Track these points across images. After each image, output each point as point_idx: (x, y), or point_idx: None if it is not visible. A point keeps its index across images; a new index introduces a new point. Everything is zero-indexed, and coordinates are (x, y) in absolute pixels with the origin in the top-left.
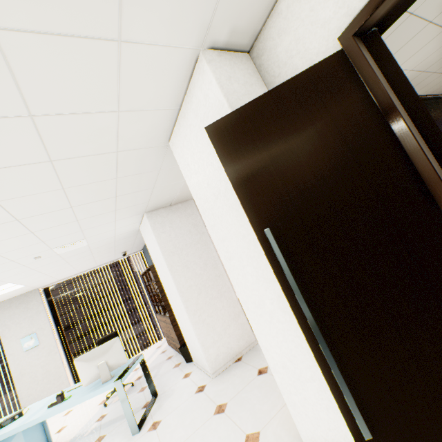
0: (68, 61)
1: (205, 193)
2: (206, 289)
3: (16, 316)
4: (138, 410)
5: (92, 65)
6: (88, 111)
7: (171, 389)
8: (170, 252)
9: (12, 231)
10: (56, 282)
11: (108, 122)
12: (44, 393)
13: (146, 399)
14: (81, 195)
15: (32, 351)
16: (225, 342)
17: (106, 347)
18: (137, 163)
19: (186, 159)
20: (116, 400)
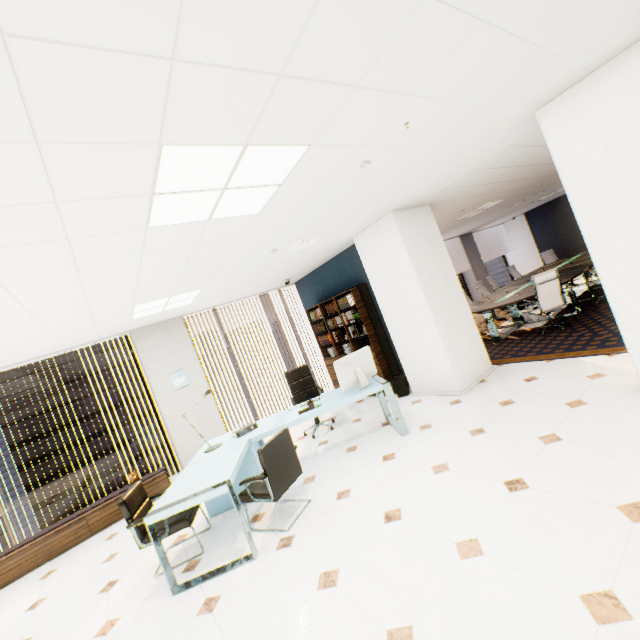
0: (630, 7)
1: (591, 161)
2: (450, 306)
3: (160, 347)
4: (378, 428)
5: (631, 13)
6: (569, 57)
7: (408, 411)
8: (417, 260)
9: (338, 195)
10: (196, 313)
11: (557, 73)
12: (201, 440)
13: (377, 422)
14: (422, 161)
15: (182, 391)
16: (469, 363)
17: (359, 354)
18: (494, 130)
19: (569, 127)
20: (323, 433)
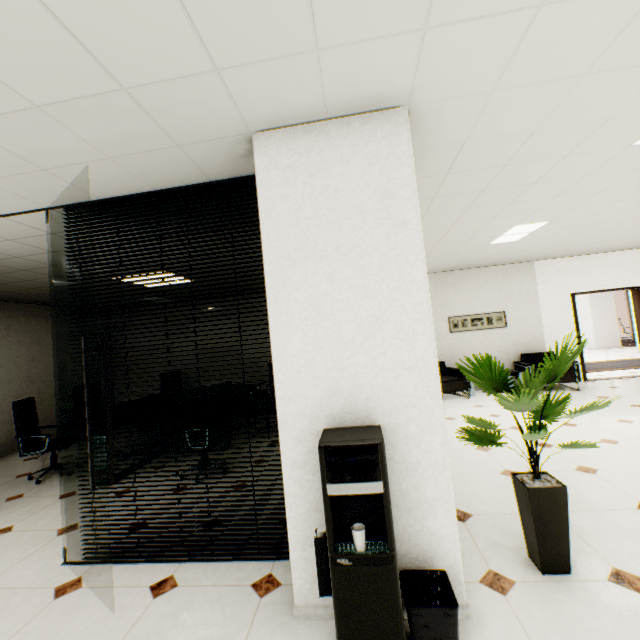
0: None
1: None
2: (604, 318)
3: None
4: None
5: None
6: None
7: None
8: (592, 299)
9: None
10: None
11: None
12: None
13: None
14: None
15: None
16: (605, 340)
17: None
18: None
19: None
20: None
